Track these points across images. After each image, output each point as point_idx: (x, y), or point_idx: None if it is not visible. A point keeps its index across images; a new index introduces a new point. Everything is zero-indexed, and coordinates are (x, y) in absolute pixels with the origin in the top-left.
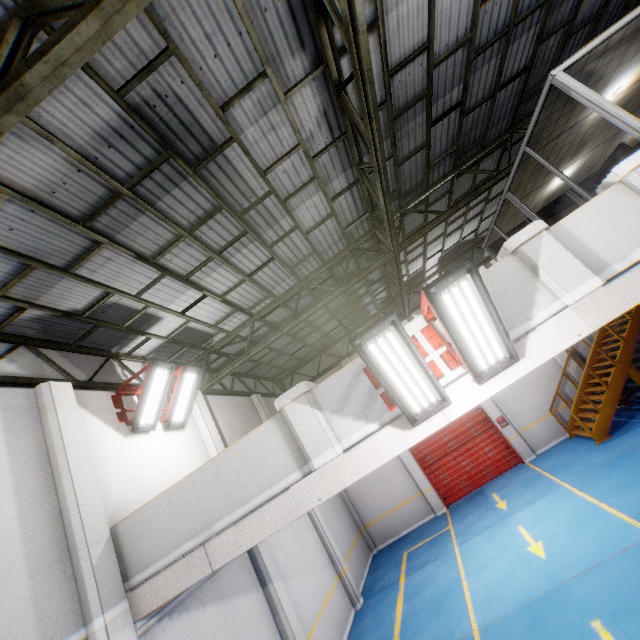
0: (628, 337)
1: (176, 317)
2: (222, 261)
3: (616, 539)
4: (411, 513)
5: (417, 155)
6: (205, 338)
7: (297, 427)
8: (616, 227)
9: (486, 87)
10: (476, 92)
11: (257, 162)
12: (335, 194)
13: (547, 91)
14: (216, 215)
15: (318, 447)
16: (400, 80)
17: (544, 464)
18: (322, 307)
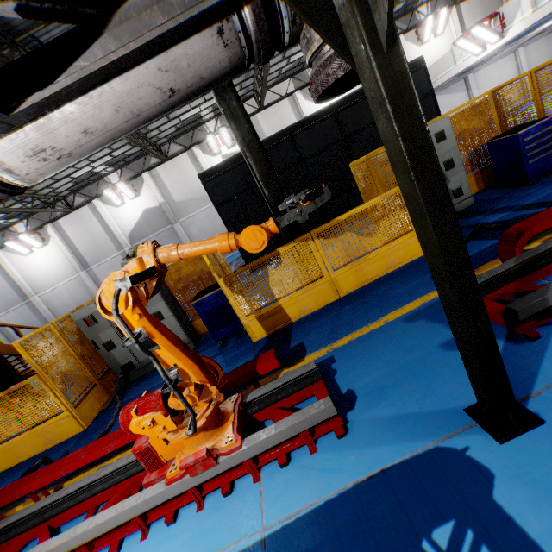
0: None
1: None
2: None
3: None
4: None
5: None
6: None
7: (454, 54)
8: None
9: None
10: None
11: None
12: None
13: None
14: None
15: (457, 60)
16: None
17: None
18: None
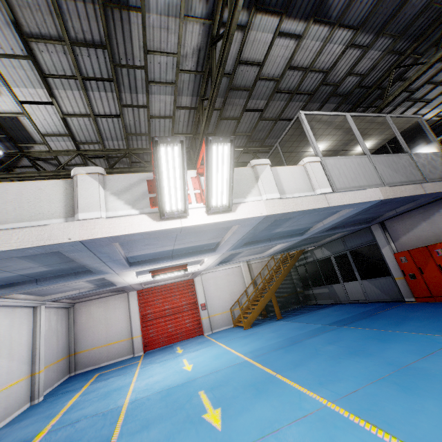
0: (280, 280)
1: (14, 102)
2: (82, 87)
3: (231, 362)
4: (117, 351)
5: (232, 122)
6: (27, 140)
7: (80, 190)
8: (295, 181)
9: (275, 113)
10: (270, 112)
11: (147, 41)
12: (180, 106)
13: (295, 119)
14: (99, 50)
15: (89, 207)
16: (242, 70)
17: (214, 336)
18: (134, 172)
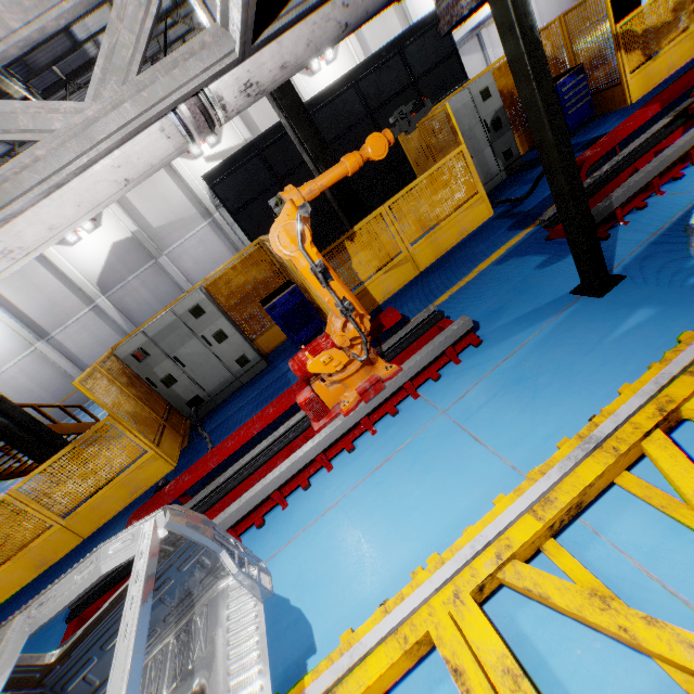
0: None
1: None
2: None
3: None
4: None
5: None
6: None
7: None
8: None
9: None
10: None
11: None
12: None
13: None
14: None
15: None
16: None
17: None
18: None
